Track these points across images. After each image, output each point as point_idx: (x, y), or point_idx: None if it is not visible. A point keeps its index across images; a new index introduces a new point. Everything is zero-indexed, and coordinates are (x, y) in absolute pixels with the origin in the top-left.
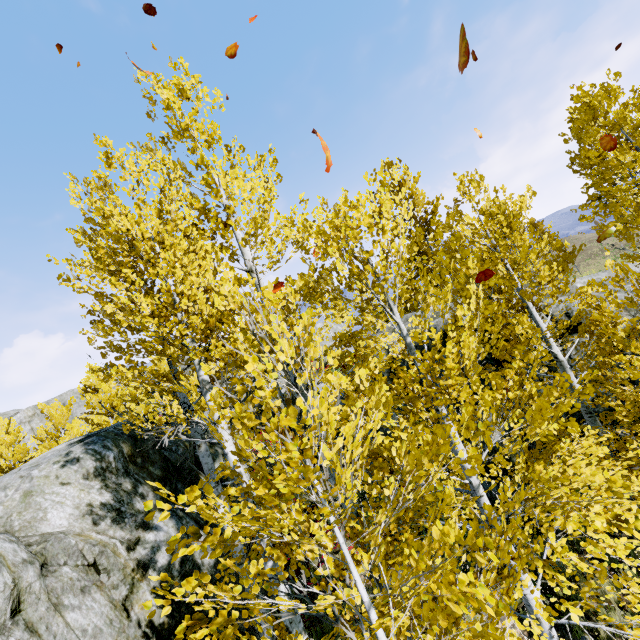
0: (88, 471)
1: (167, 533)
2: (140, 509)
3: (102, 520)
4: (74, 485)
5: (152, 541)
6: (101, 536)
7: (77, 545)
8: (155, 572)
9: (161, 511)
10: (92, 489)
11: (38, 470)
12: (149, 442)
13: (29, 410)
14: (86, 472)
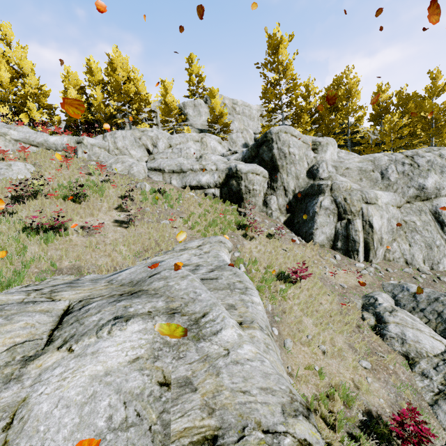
0: None
1: None
2: None
3: None
4: None
5: None
6: None
7: None
8: None
9: None
10: None
11: None
12: None
13: None
14: None
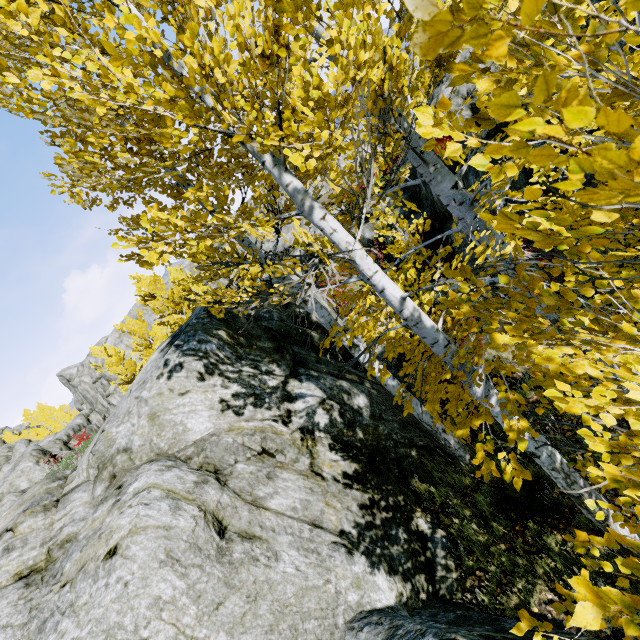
0: (199, 372)
1: (314, 397)
2: (274, 386)
3: (243, 409)
4: (194, 391)
5: (303, 409)
6: (252, 423)
7: (236, 441)
8: (322, 432)
9: (295, 379)
10: (215, 387)
11: (146, 391)
12: (241, 319)
13: (114, 334)
14: (198, 374)
